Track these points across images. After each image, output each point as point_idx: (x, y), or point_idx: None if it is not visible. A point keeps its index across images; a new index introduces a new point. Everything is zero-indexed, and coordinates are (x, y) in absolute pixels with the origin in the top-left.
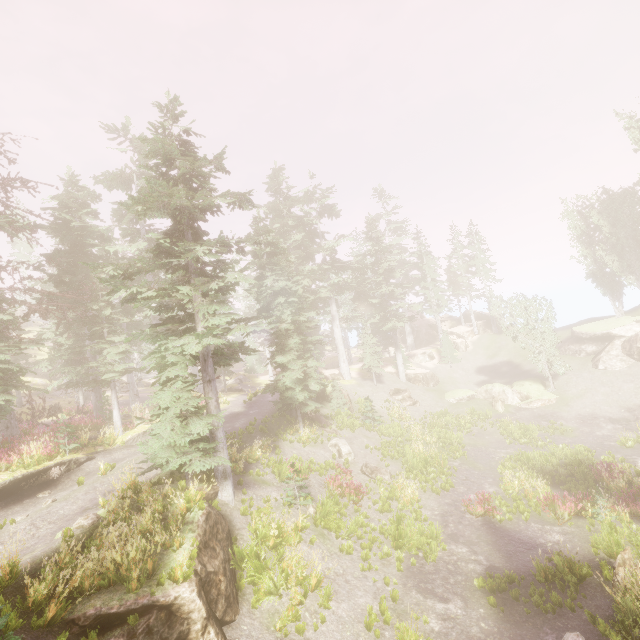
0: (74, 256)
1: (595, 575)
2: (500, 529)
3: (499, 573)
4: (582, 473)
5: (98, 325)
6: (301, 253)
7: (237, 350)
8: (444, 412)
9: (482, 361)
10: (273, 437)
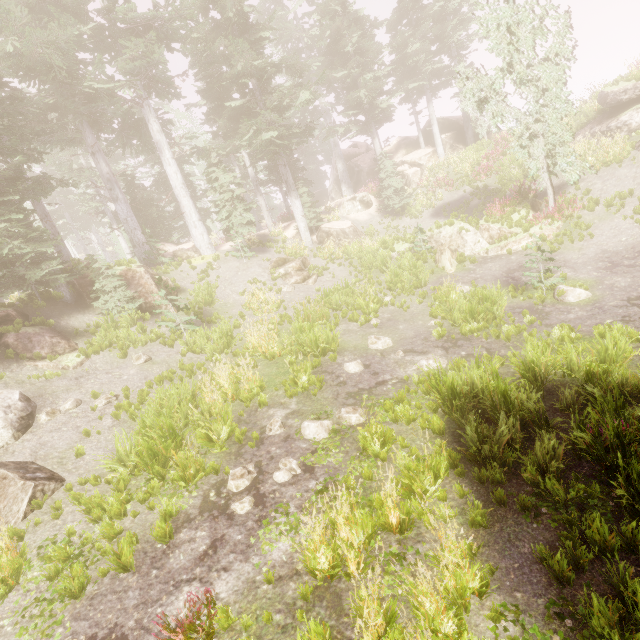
0: None
1: None
2: None
3: None
4: (639, 479)
5: None
6: None
7: None
8: (342, 287)
9: (443, 196)
10: None
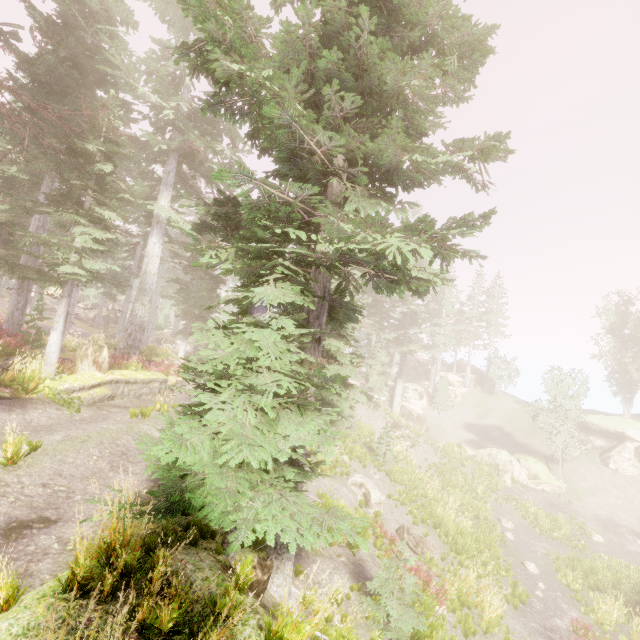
0: (68, 76)
1: None
2: None
3: None
4: None
5: (82, 180)
6: None
7: None
8: (451, 468)
9: (471, 417)
10: None
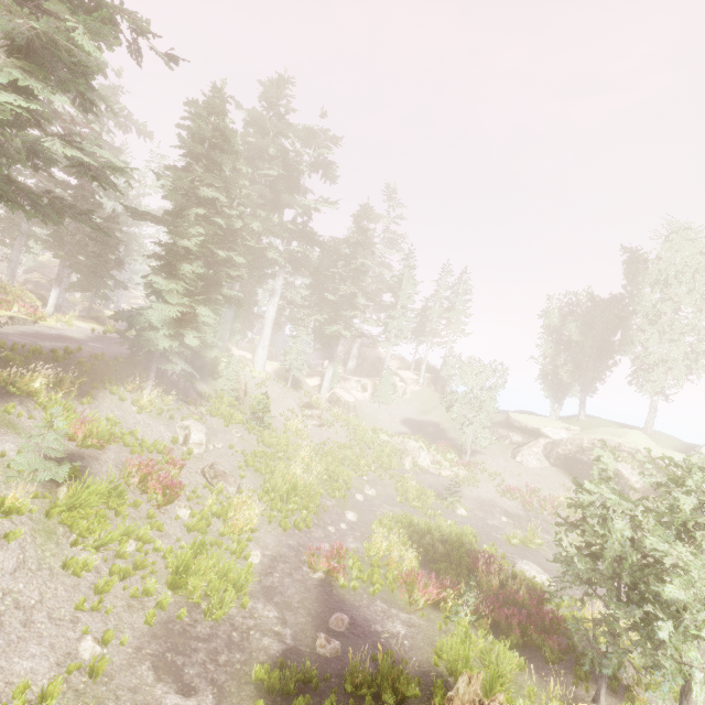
0: None
1: (422, 698)
2: (336, 597)
3: (299, 662)
4: (459, 557)
5: None
6: (268, 193)
7: (58, 202)
8: (348, 446)
9: (413, 413)
10: (95, 382)
